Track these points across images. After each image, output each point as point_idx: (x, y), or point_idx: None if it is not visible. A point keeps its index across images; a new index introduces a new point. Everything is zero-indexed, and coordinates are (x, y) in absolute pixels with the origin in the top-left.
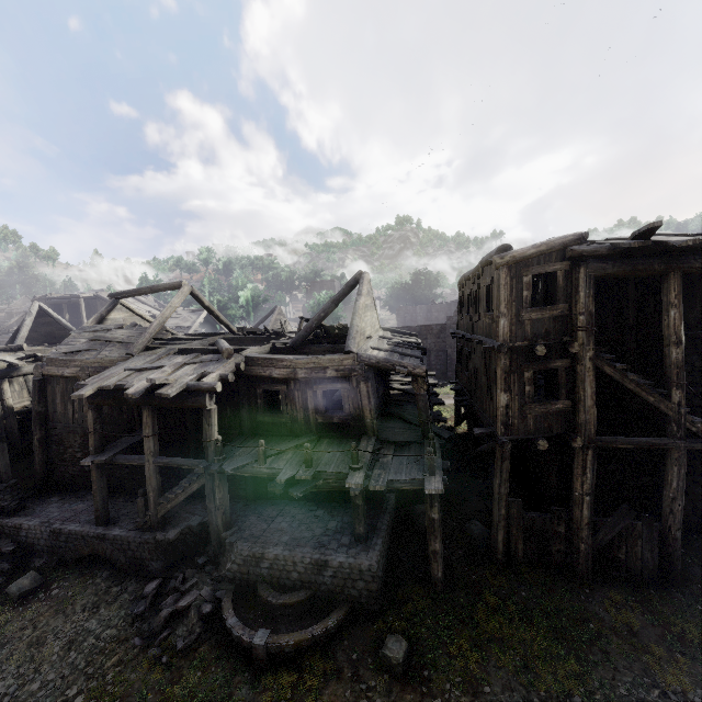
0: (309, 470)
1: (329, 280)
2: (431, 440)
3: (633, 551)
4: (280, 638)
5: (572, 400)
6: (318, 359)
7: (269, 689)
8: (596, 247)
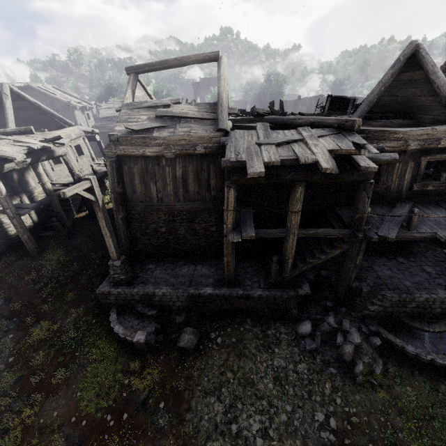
0: None
1: (215, 77)
2: None
3: None
4: None
5: None
6: (434, 130)
7: None
8: None
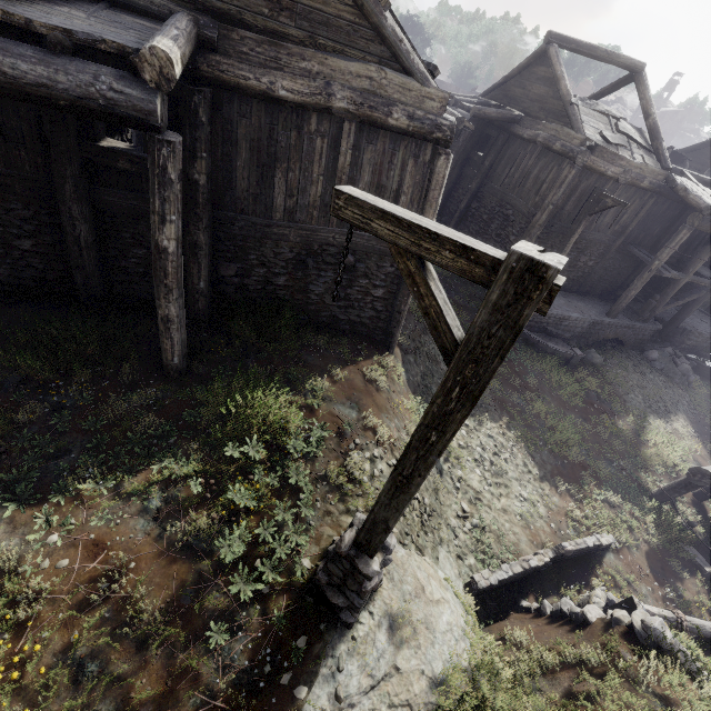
0: None
1: None
2: None
3: None
4: None
5: None
6: None
7: None
8: None
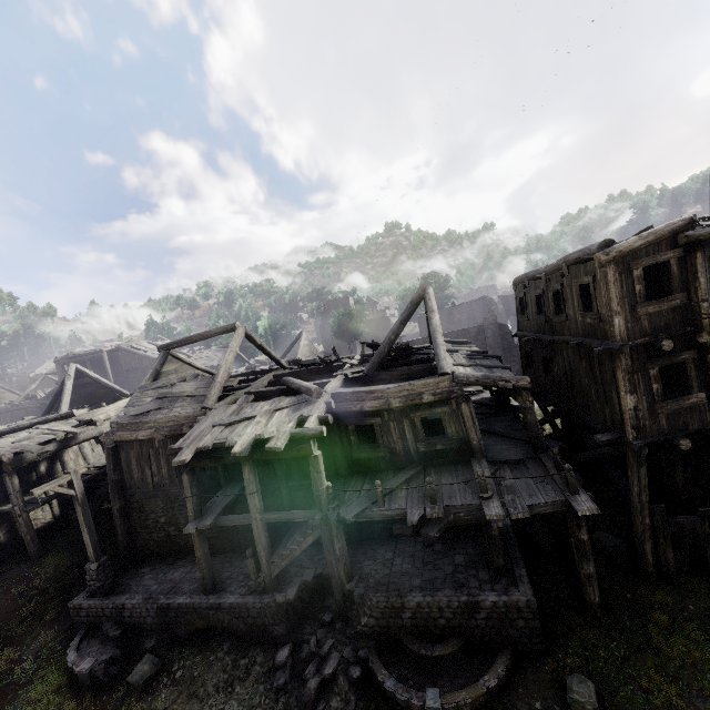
0: (436, 505)
1: (343, 297)
2: (556, 455)
3: None
4: (454, 697)
5: (704, 392)
6: (411, 385)
7: None
8: None
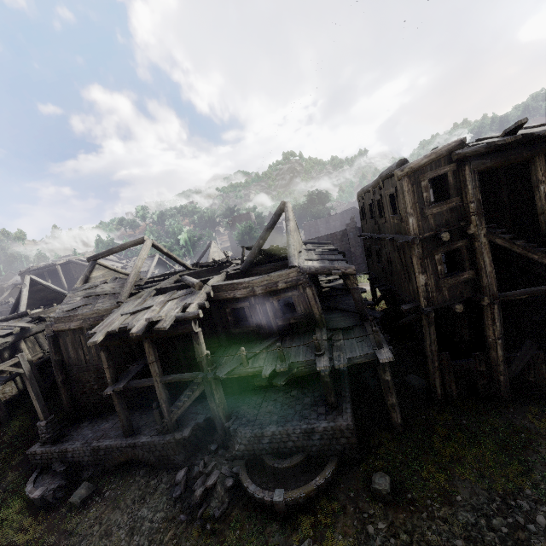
0: (284, 363)
1: (245, 213)
2: (372, 321)
3: (540, 373)
4: (293, 493)
5: (474, 270)
6: (269, 276)
7: (295, 532)
8: (475, 148)
